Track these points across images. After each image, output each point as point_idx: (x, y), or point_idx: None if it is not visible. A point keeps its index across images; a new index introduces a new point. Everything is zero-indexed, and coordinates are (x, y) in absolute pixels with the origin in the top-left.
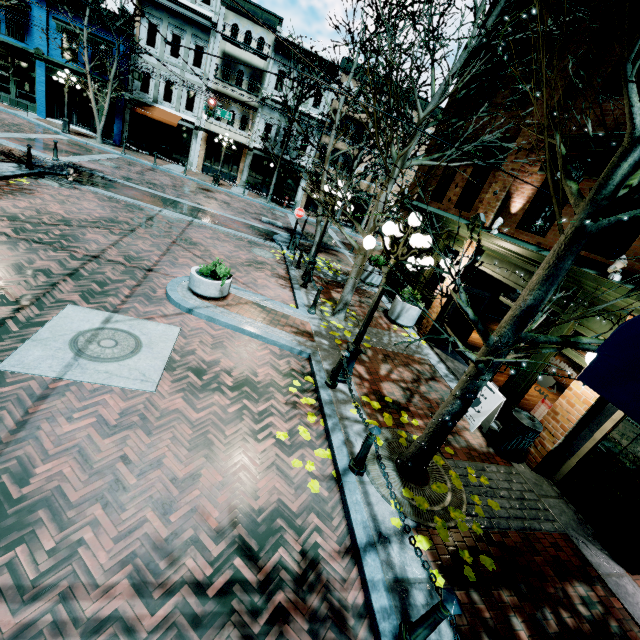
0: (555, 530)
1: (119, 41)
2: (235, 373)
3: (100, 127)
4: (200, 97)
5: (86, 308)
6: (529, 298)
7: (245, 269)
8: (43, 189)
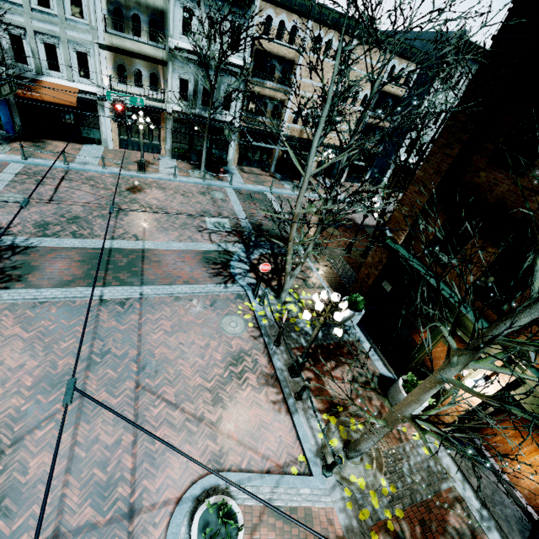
0: None
1: None
2: None
3: None
4: (94, 58)
5: None
6: None
7: (229, 393)
8: None
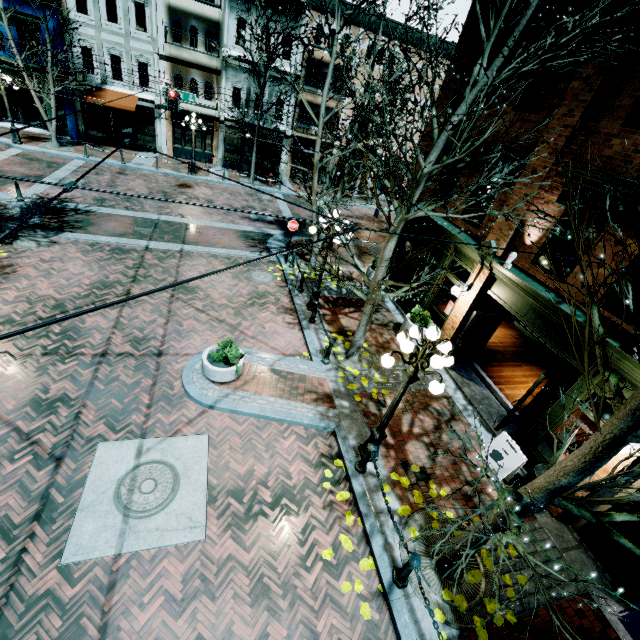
0: (578, 592)
1: (46, 19)
2: (271, 482)
3: (52, 129)
4: (153, 68)
5: (115, 441)
6: (563, 480)
7: (250, 312)
8: (23, 259)
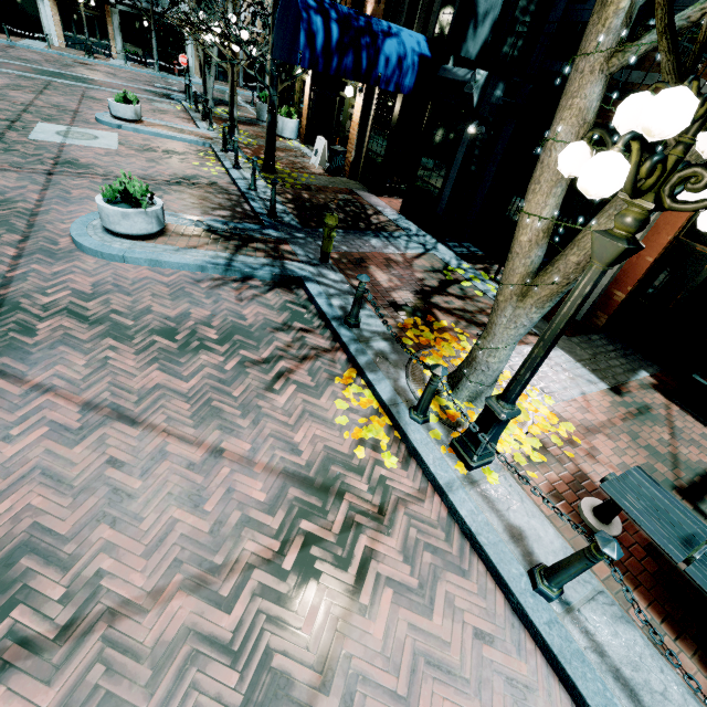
0: (345, 188)
1: None
2: (162, 148)
3: None
4: None
5: (51, 124)
6: (271, 40)
7: (151, 114)
8: None
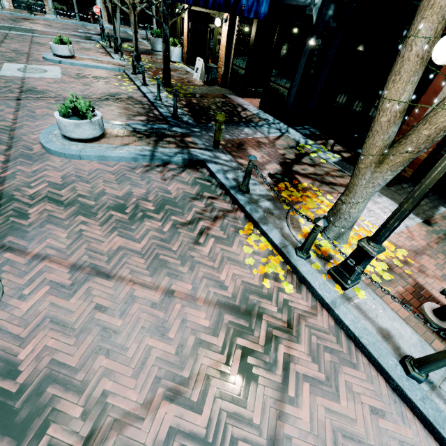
0: (219, 94)
1: None
2: (92, 75)
3: None
4: None
5: (13, 64)
6: None
7: (80, 51)
8: None
